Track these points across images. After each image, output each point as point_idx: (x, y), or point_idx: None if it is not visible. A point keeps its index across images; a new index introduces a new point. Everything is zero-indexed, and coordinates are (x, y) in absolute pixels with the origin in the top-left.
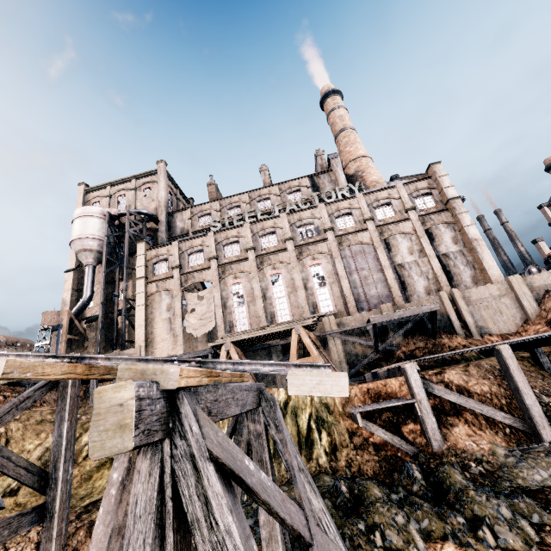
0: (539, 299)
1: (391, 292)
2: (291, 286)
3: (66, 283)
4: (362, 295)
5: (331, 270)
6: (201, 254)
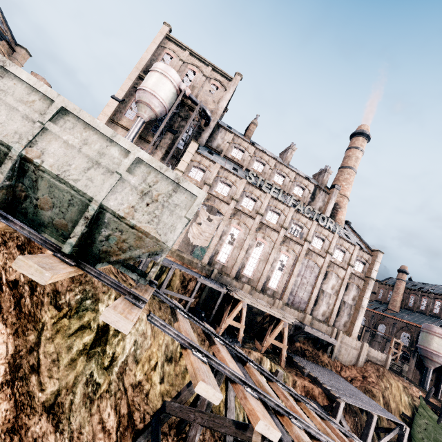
0: (366, 360)
1: (308, 301)
2: (265, 256)
3: (107, 108)
4: (295, 292)
5: (291, 265)
6: (228, 188)
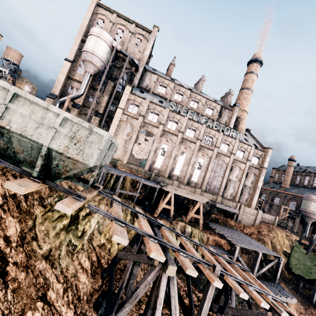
0: (260, 221)
1: (220, 187)
2: (187, 161)
3: (63, 68)
4: (210, 182)
5: (206, 165)
6: (156, 116)
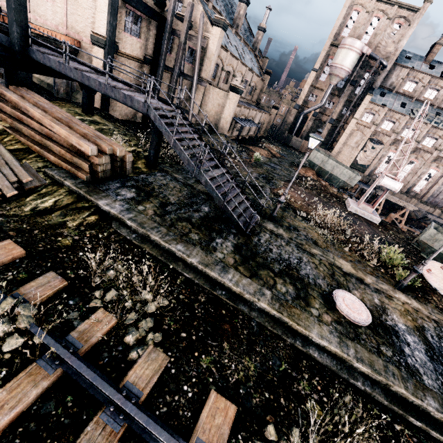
0: None
1: None
2: (414, 171)
3: (309, 79)
4: (436, 195)
5: (437, 177)
6: (391, 124)
